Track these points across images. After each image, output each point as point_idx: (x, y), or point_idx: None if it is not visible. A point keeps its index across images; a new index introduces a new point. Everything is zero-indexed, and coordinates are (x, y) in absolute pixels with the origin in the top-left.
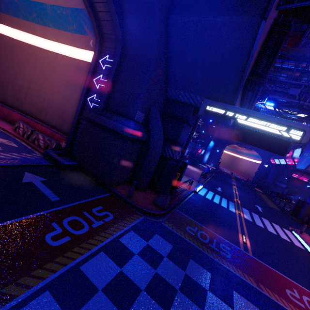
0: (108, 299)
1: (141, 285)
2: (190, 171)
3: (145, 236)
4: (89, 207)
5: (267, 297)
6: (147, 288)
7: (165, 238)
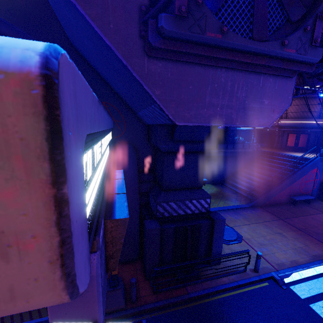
0: None
1: None
2: None
3: None
4: None
5: None
6: None
7: None
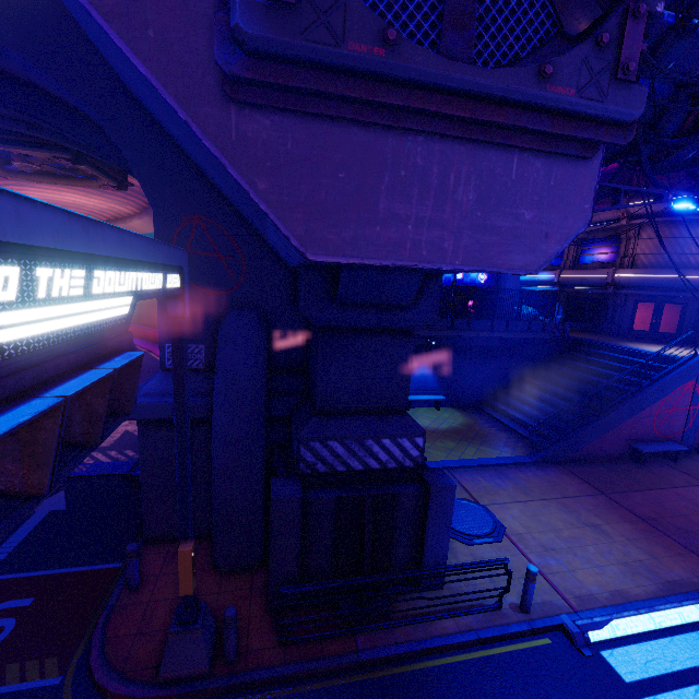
0: None
1: None
2: None
3: None
4: (9, 594)
5: None
6: None
7: None
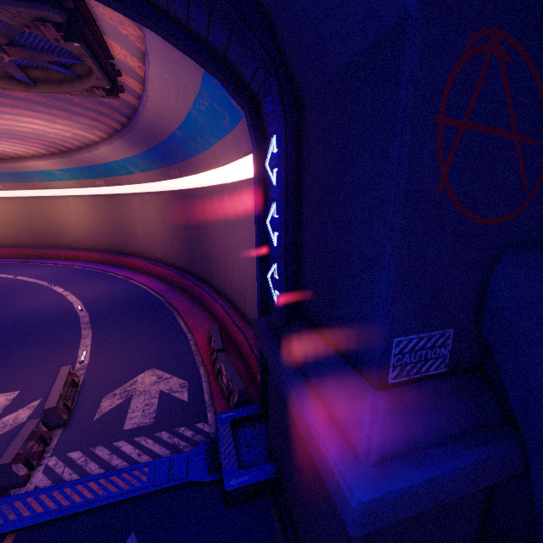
0: None
1: None
2: None
3: None
4: None
5: None
6: None
7: None
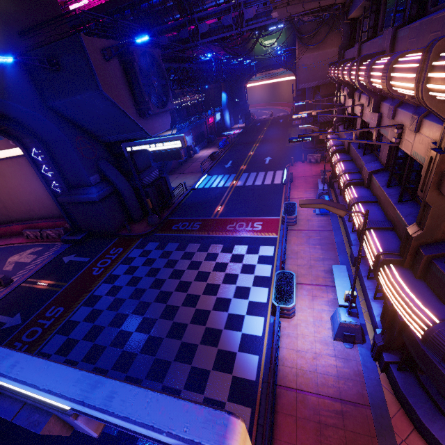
0: (126, 275)
1: (140, 265)
2: (200, 161)
3: (142, 247)
4: (108, 252)
5: (210, 237)
6: (142, 265)
7: (155, 241)
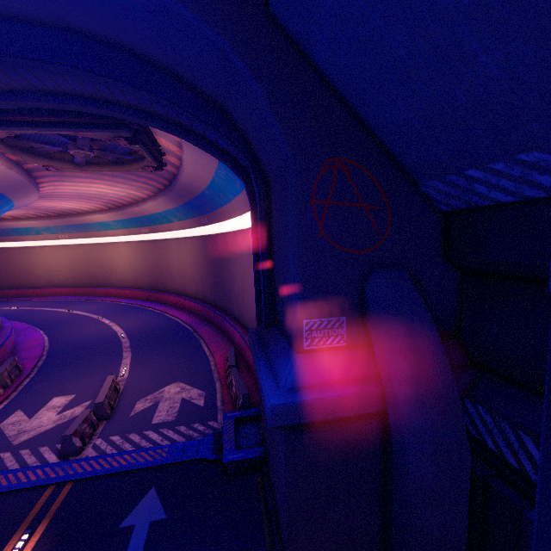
0: None
1: None
2: None
3: None
4: None
5: None
6: None
7: None
